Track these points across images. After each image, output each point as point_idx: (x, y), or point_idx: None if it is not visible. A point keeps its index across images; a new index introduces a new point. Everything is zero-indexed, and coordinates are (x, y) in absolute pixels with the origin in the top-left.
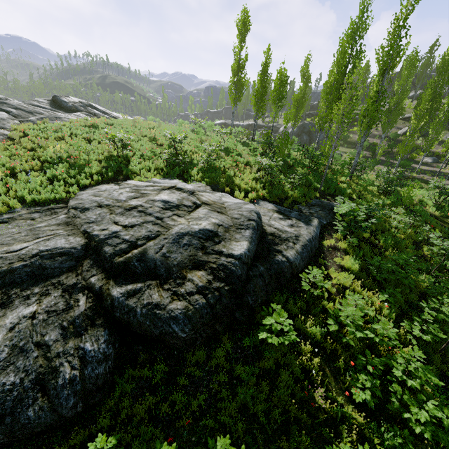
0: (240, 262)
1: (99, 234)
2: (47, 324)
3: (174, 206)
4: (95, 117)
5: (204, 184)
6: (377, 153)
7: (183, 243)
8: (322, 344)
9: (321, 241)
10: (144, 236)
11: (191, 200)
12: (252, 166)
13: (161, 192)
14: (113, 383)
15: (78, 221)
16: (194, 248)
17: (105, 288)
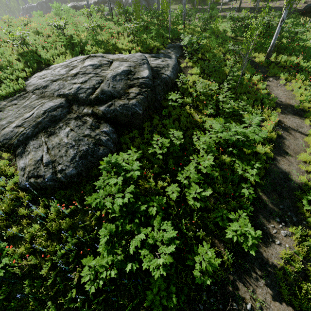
0: (149, 79)
1: (70, 92)
2: (81, 129)
3: (99, 66)
4: None
5: (101, 54)
6: (195, 4)
7: (118, 79)
8: (192, 104)
9: (179, 66)
10: (96, 83)
11: (105, 60)
12: (122, 34)
13: (84, 61)
14: (120, 143)
15: (48, 93)
16: (124, 80)
17: (95, 110)
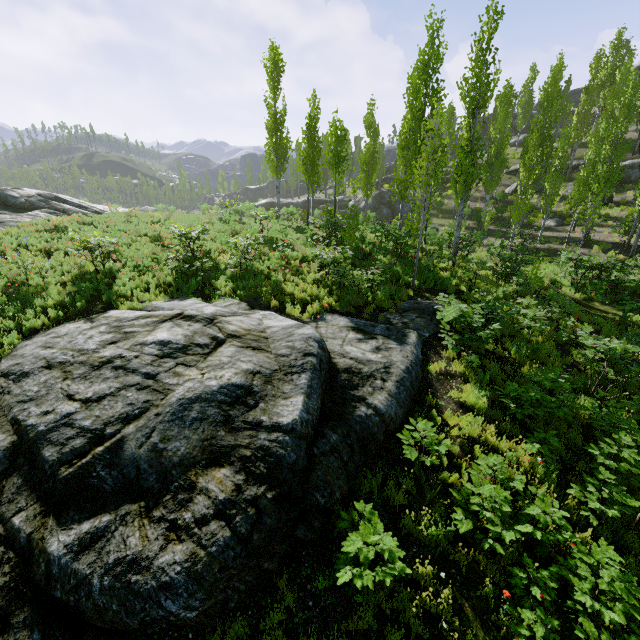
0: (294, 437)
1: (38, 423)
2: None
3: (178, 349)
4: (64, 215)
5: (237, 301)
6: (483, 222)
7: (190, 417)
8: (451, 555)
9: (426, 367)
10: (120, 416)
11: (208, 334)
12: (310, 262)
13: (157, 327)
14: None
15: (6, 400)
16: (211, 423)
17: (37, 538)
